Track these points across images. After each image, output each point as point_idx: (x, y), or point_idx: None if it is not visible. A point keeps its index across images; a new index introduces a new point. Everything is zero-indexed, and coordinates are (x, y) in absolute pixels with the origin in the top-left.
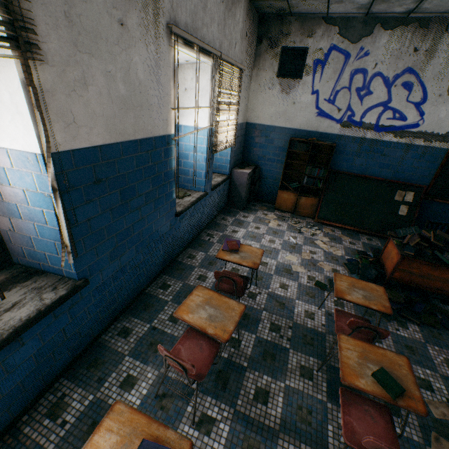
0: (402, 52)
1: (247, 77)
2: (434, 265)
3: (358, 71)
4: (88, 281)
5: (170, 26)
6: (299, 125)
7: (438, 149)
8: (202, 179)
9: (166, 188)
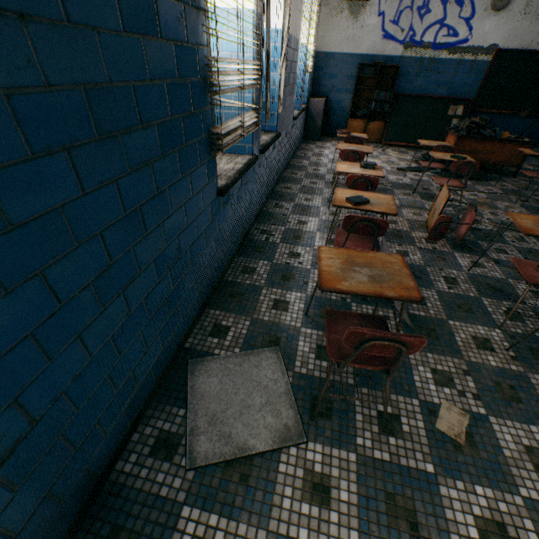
0: None
1: (320, 1)
2: (479, 141)
3: None
4: (281, 134)
5: None
6: (366, 51)
7: (483, 62)
8: (298, 98)
9: (294, 89)
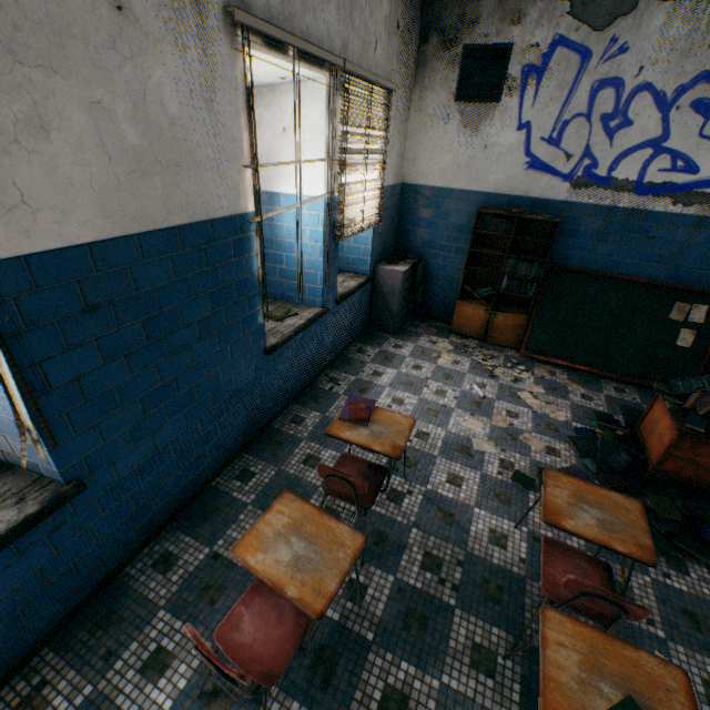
0: (694, 43)
1: (401, 103)
2: None
3: (605, 84)
4: (84, 485)
5: (230, 10)
6: (494, 187)
7: None
8: (318, 287)
9: (243, 308)
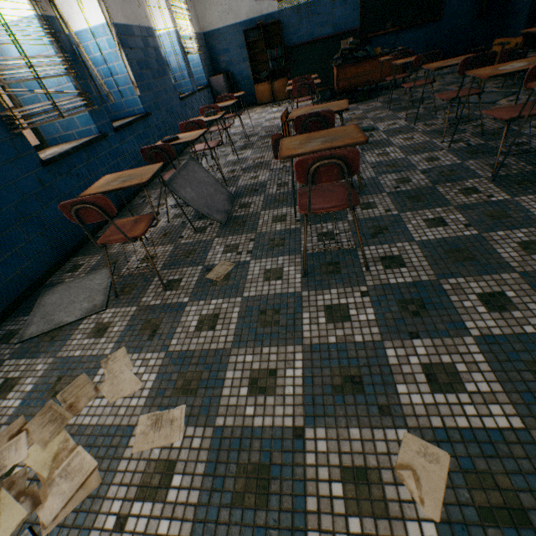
0: None
1: None
2: (357, 64)
3: None
4: (151, 113)
5: None
6: (246, 17)
7: None
8: (188, 80)
9: (166, 72)
